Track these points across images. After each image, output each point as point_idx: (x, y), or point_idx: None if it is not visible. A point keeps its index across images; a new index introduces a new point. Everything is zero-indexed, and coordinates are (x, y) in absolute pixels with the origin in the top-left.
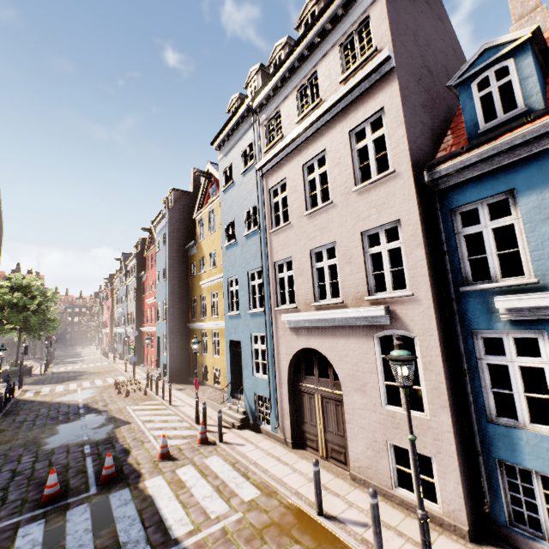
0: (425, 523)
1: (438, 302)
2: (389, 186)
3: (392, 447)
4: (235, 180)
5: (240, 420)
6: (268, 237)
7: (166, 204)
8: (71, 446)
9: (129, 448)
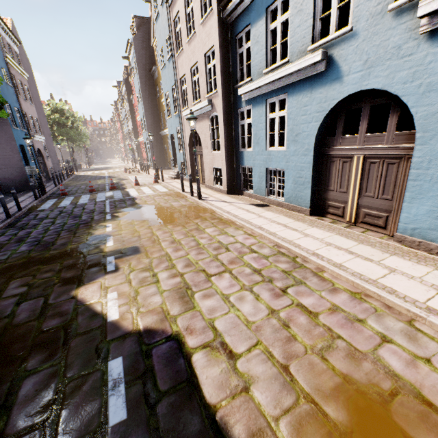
0: (197, 178)
1: (226, 95)
2: (211, 21)
3: (214, 169)
4: (159, 11)
5: (175, 176)
6: (176, 60)
7: (133, 32)
8: (101, 184)
9: (124, 184)
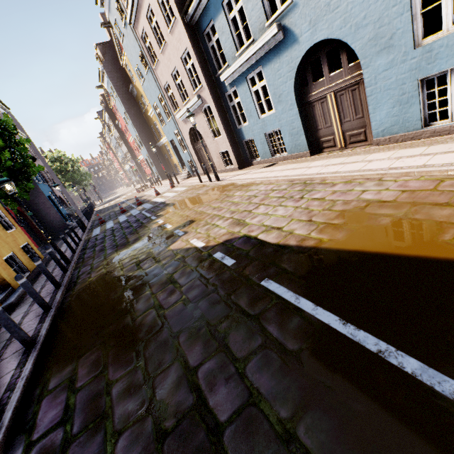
0: (211, 164)
1: (211, 86)
2: (178, 28)
3: (221, 153)
4: (124, 33)
5: (187, 176)
6: (155, 72)
7: (99, 60)
8: (125, 207)
9: (146, 199)
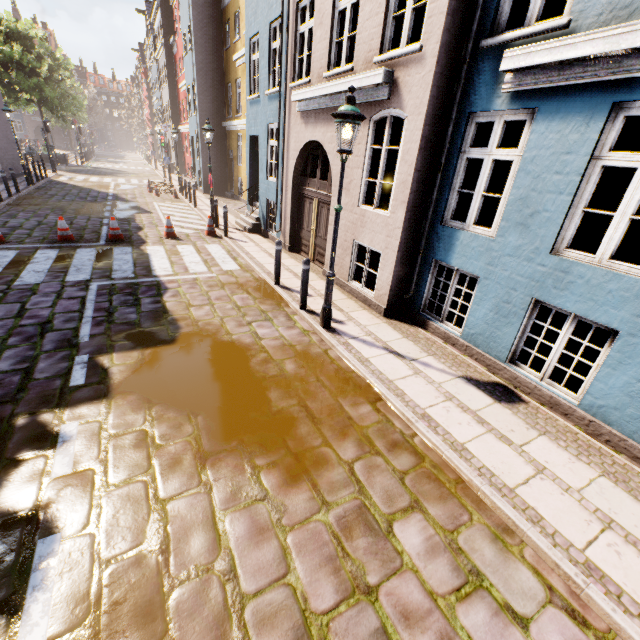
0: (330, 280)
1: (447, 65)
2: None
3: (357, 246)
4: None
5: (252, 226)
6: None
7: None
8: (92, 217)
9: (143, 227)
